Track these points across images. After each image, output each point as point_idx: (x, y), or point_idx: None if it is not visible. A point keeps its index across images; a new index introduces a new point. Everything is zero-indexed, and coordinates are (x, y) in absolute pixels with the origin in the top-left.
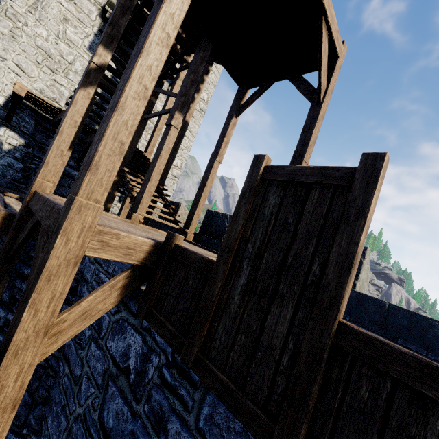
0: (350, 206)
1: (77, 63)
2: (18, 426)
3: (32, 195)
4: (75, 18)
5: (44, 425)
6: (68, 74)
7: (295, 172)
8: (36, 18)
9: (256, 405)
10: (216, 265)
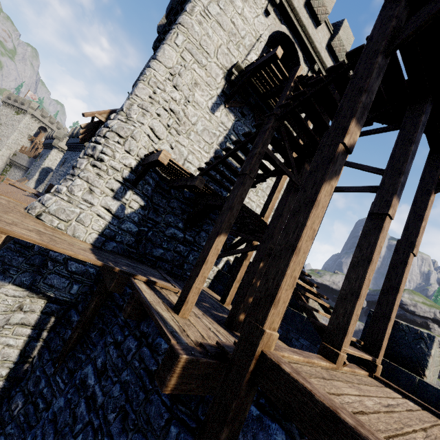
0: None
1: (198, 123)
2: None
3: (257, 359)
4: (204, 82)
5: None
6: (190, 134)
7: None
8: (173, 85)
9: None
10: None
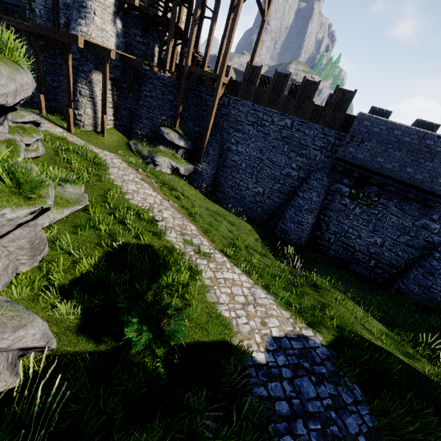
0: (259, 72)
1: None
2: (196, 126)
3: (188, 67)
4: None
5: (203, 124)
6: None
7: (253, 66)
8: None
9: (248, 98)
10: (242, 82)
